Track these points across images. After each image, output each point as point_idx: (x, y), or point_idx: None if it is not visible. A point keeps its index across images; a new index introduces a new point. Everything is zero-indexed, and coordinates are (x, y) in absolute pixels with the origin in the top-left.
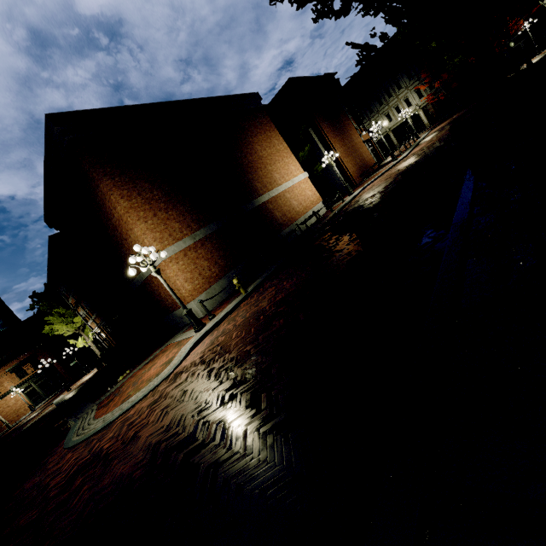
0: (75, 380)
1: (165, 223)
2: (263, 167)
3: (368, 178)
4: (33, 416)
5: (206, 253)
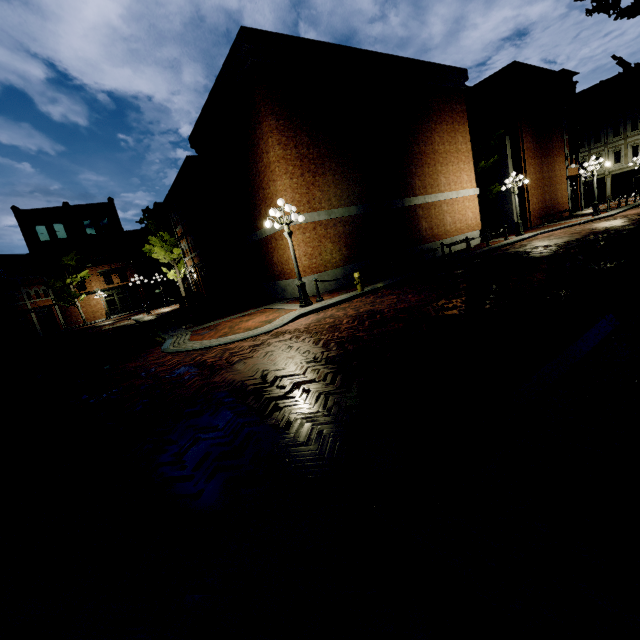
0: (151, 308)
1: (308, 188)
2: (432, 164)
3: (549, 224)
4: (110, 323)
5: (335, 236)
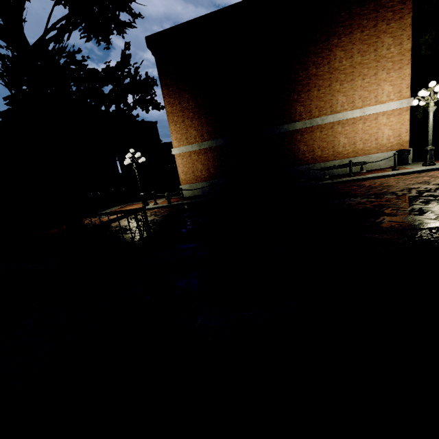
0: None
1: (187, 129)
2: (325, 85)
3: None
4: None
5: (205, 160)
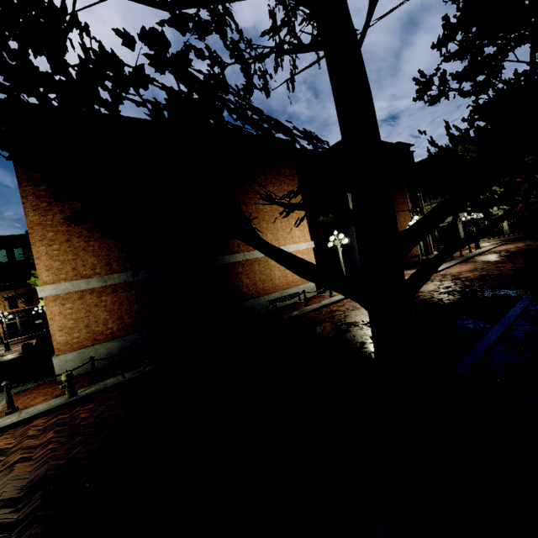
0: None
1: (77, 254)
2: (255, 222)
3: None
4: None
5: (113, 303)
